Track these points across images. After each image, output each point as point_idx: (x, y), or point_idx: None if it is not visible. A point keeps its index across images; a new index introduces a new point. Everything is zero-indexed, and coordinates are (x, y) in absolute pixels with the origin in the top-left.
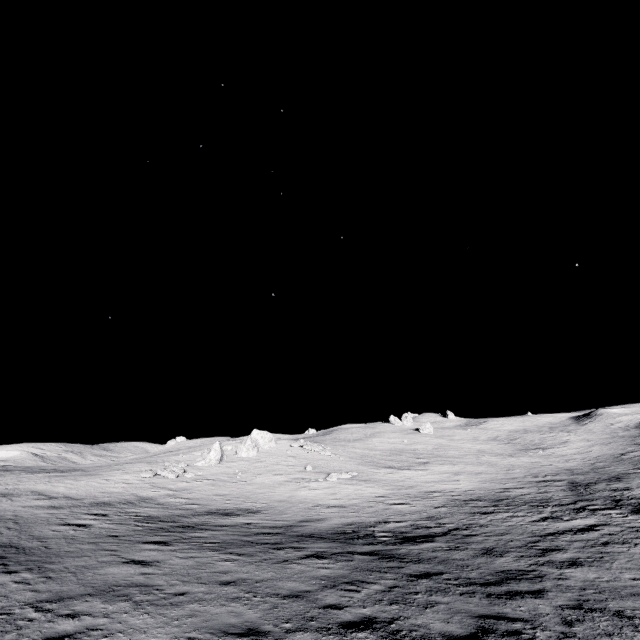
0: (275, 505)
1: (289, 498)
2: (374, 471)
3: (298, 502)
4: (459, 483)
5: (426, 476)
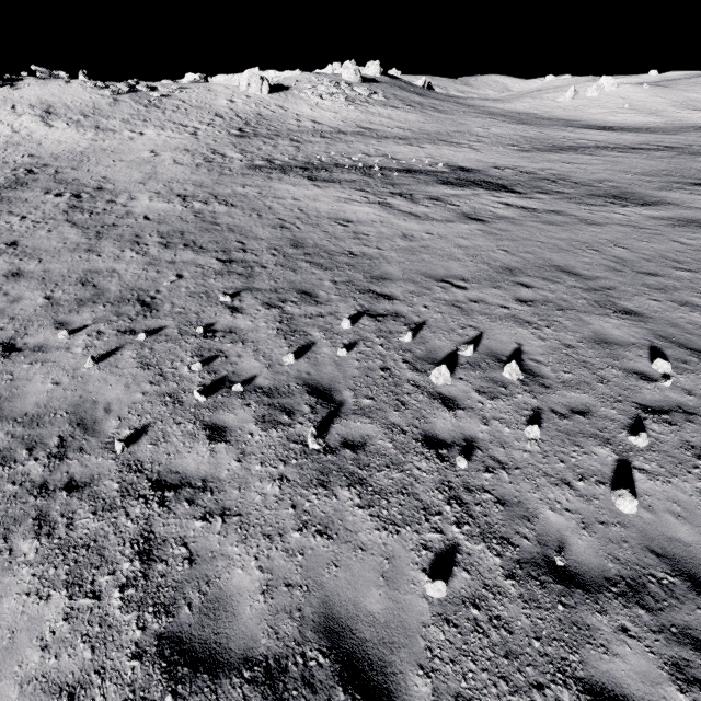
0: (588, 121)
1: (598, 120)
2: (677, 112)
3: (601, 121)
4: None
5: None
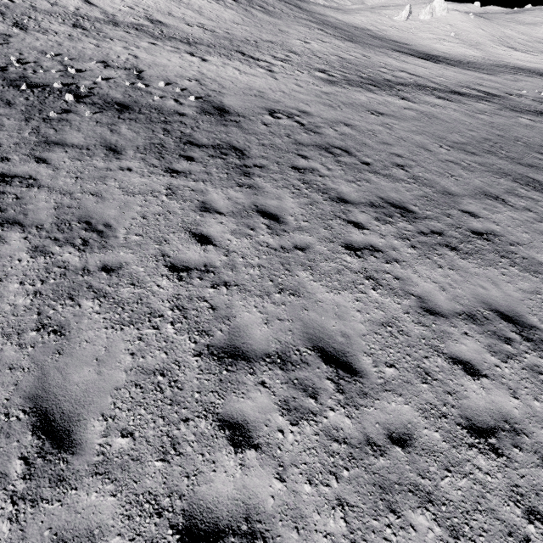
0: (417, 46)
1: (427, 45)
2: (494, 47)
3: (429, 48)
4: (534, 65)
5: (525, 58)
